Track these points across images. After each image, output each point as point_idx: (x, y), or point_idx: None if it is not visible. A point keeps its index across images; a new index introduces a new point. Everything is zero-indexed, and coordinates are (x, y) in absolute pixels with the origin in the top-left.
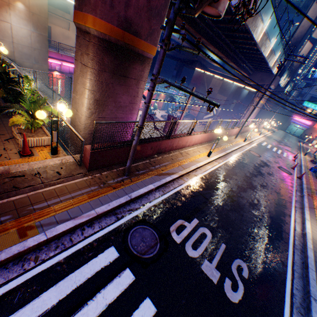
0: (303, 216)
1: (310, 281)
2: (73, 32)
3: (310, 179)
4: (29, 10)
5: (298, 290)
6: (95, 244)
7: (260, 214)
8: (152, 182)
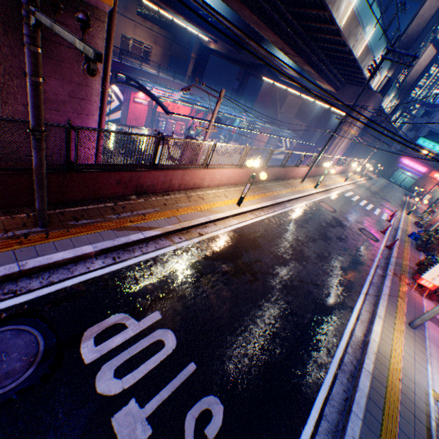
0: (375, 310)
1: None
2: None
3: (406, 249)
4: None
5: None
6: None
7: (296, 306)
8: (95, 241)
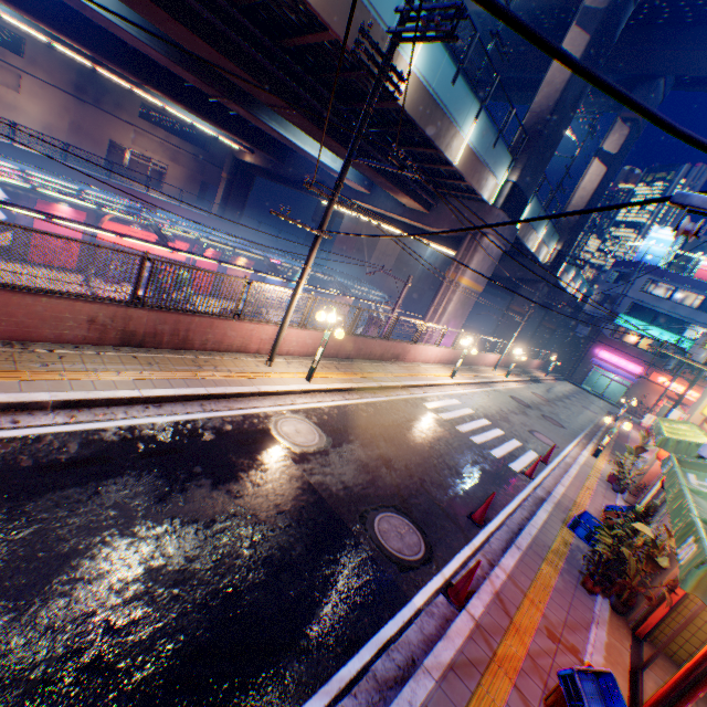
0: None
1: None
2: (32, 99)
3: (538, 596)
4: None
5: None
6: None
7: None
8: None
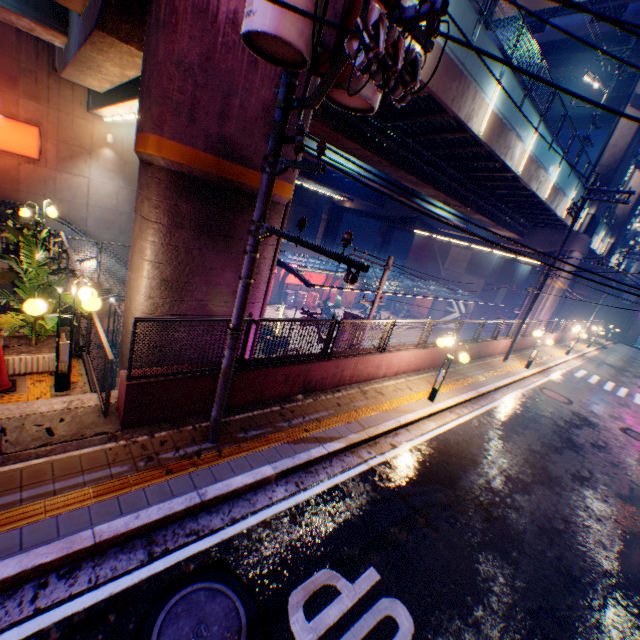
0: None
1: None
2: None
3: None
4: (121, 158)
5: None
6: (53, 637)
7: (573, 564)
8: (273, 459)
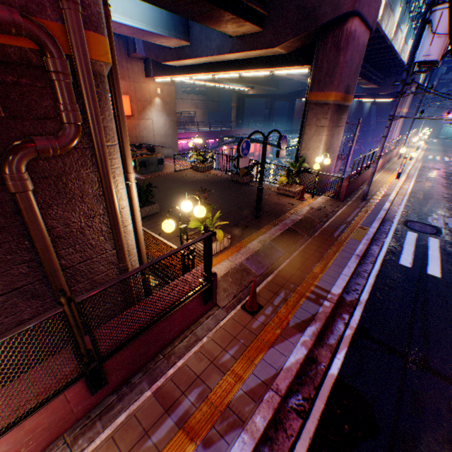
0: None
1: None
2: None
3: None
4: (163, 102)
5: None
6: (397, 232)
7: None
8: (384, 201)
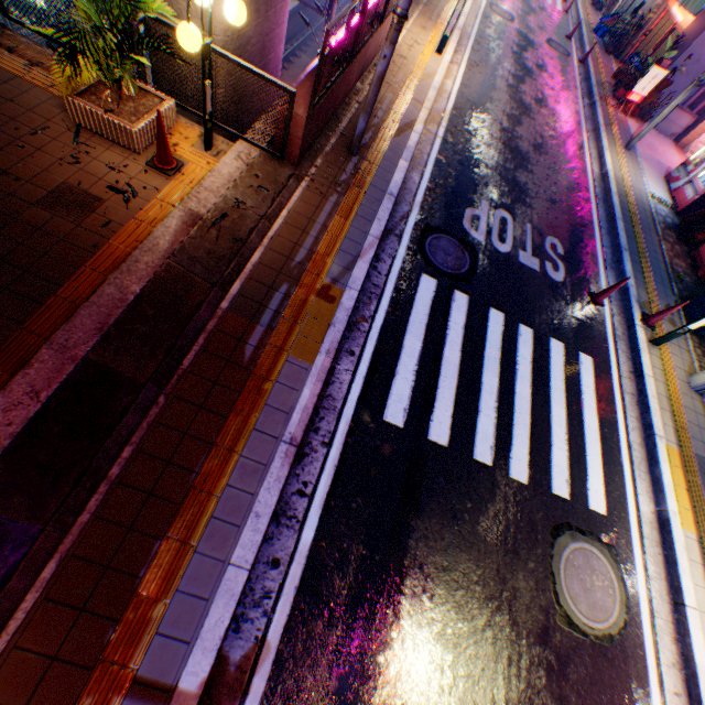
0: (599, 145)
1: (619, 234)
2: None
3: (598, 59)
4: None
5: (607, 248)
6: (404, 281)
7: (550, 163)
8: (399, 156)
